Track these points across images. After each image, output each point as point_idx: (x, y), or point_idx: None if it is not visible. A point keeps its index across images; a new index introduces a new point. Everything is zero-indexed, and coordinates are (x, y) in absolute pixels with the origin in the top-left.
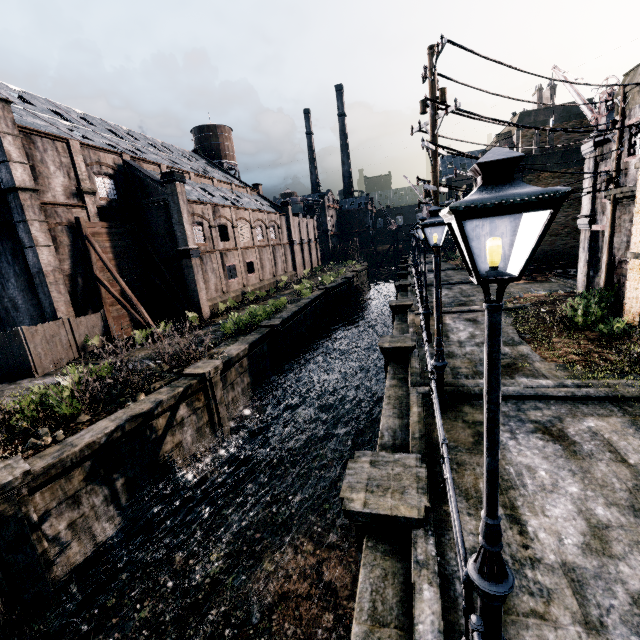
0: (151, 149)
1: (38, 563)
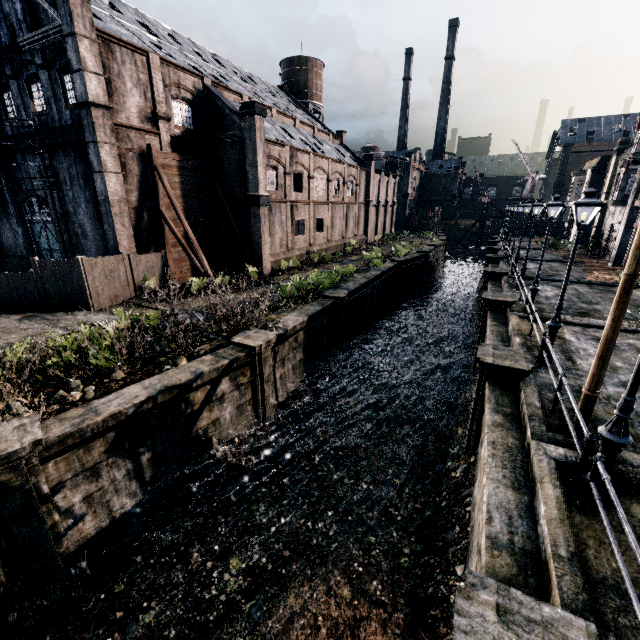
0: (235, 78)
1: (46, 537)
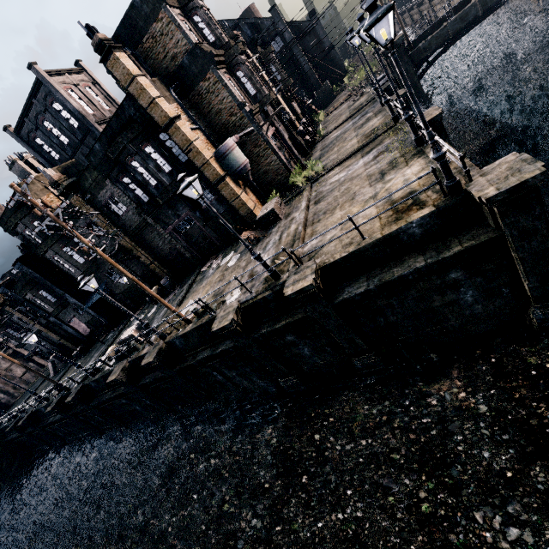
0: None
1: None
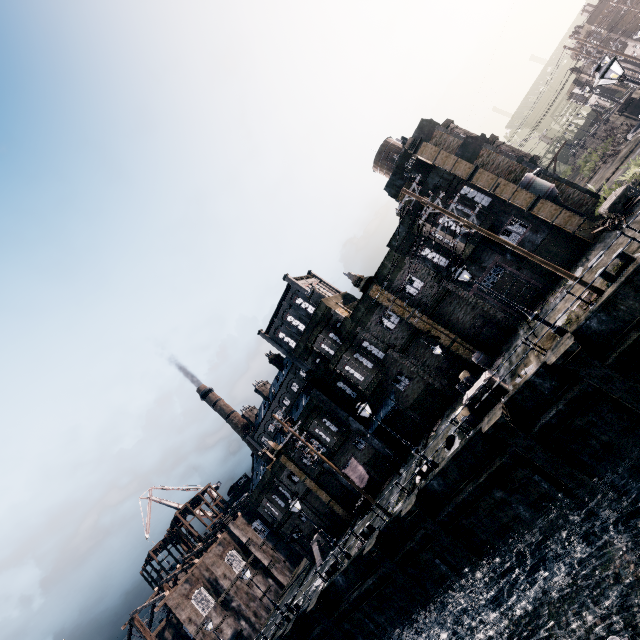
0: None
1: None
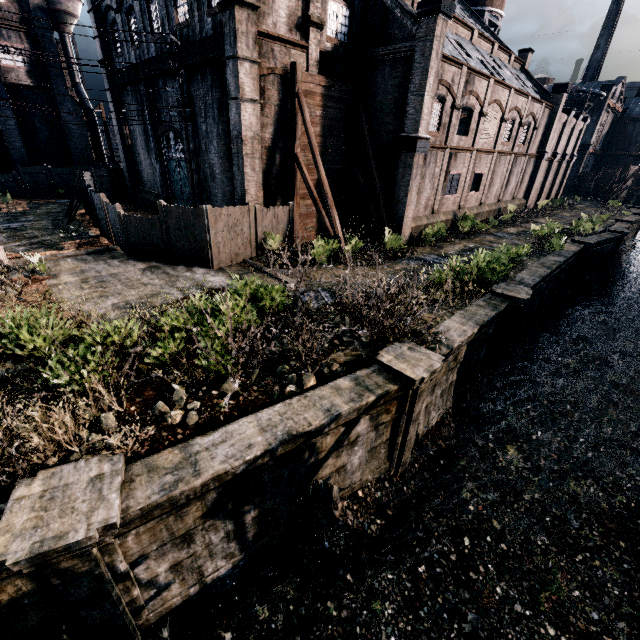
0: None
1: (120, 617)
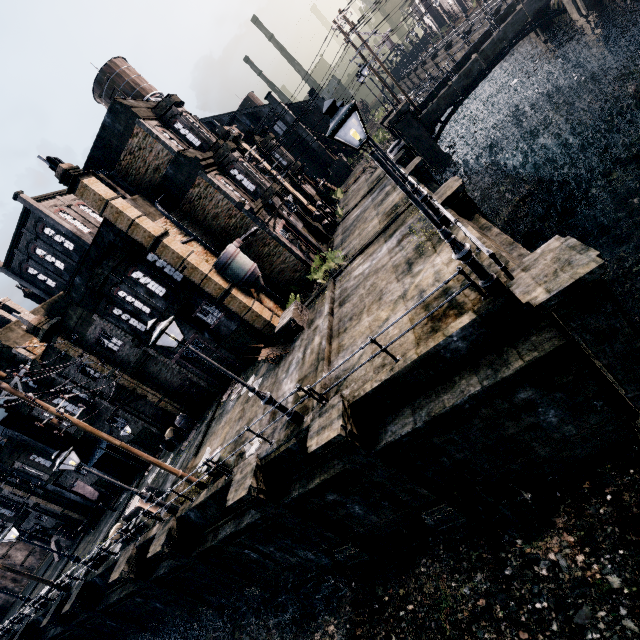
0: None
1: None
